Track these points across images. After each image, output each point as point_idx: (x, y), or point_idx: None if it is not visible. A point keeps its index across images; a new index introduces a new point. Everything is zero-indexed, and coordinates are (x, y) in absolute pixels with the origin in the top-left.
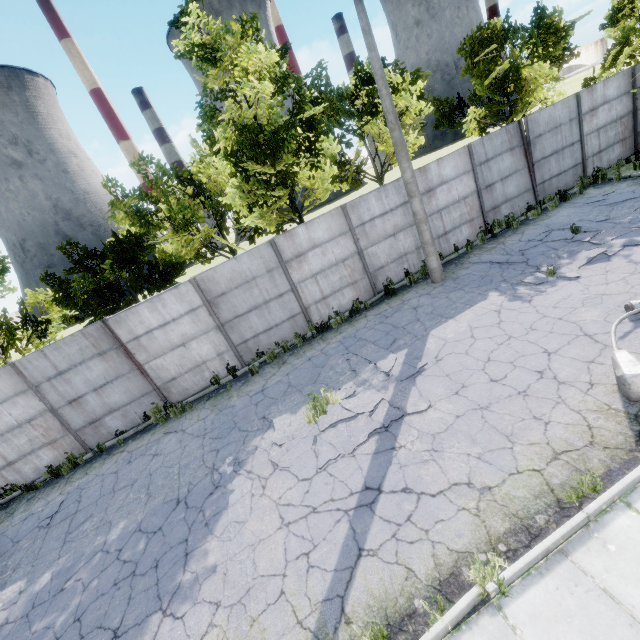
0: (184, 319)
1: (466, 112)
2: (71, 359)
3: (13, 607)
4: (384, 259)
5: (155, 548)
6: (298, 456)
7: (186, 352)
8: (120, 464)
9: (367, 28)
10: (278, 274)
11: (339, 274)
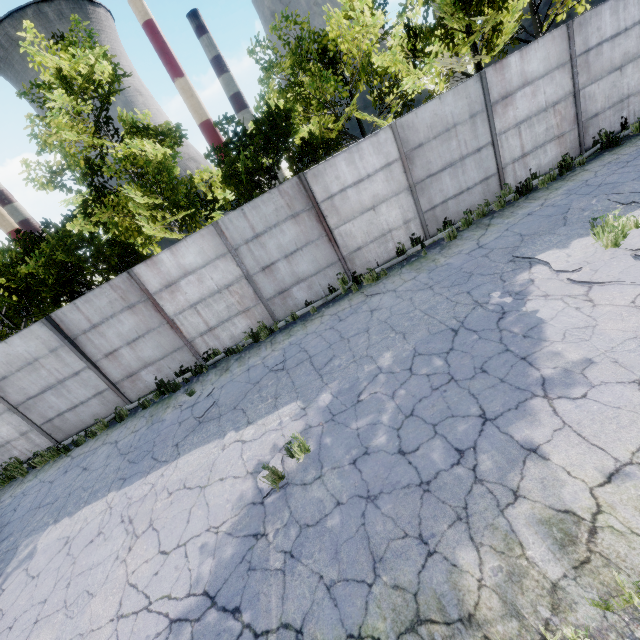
0: (378, 176)
1: None
2: (267, 220)
3: (306, 417)
4: (601, 103)
5: (463, 361)
6: (621, 271)
7: (374, 217)
8: (330, 323)
9: None
10: (481, 121)
11: (546, 124)
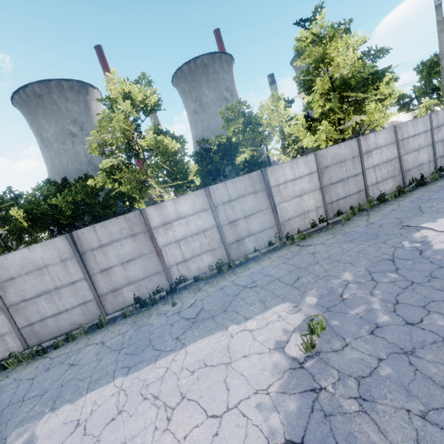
0: (305, 178)
1: (418, 102)
2: (238, 192)
3: (302, 311)
4: (411, 165)
5: (413, 273)
6: None
7: (300, 202)
8: (280, 260)
9: (442, 20)
10: (357, 161)
11: (387, 169)
